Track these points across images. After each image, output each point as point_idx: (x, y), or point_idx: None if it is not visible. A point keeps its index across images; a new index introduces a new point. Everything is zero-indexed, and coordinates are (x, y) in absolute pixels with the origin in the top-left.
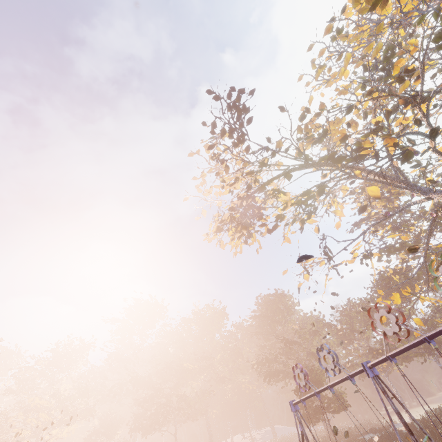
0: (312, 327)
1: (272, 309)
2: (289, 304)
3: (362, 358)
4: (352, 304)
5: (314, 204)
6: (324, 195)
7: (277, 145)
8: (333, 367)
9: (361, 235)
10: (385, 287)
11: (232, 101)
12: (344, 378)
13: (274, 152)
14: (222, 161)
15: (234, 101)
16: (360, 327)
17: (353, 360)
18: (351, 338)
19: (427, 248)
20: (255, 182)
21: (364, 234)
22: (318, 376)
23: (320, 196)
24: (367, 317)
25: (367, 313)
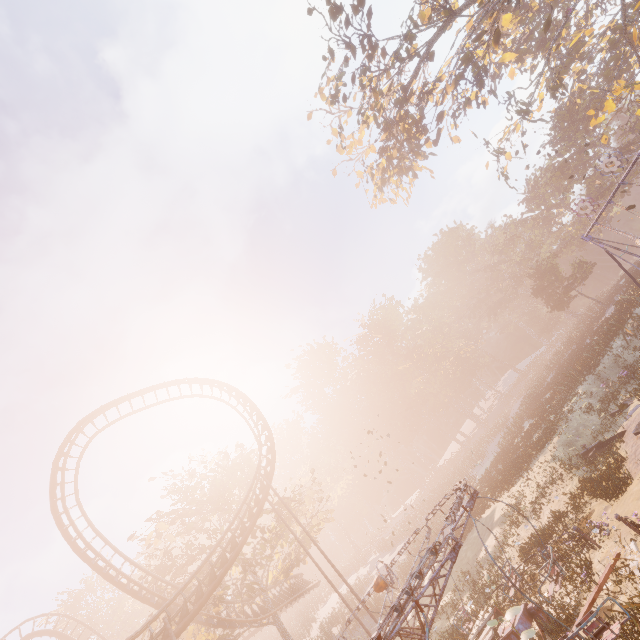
0: (506, 236)
1: (451, 253)
2: (465, 235)
3: (574, 227)
4: (533, 182)
5: (483, 64)
6: (482, 47)
7: (421, 19)
8: (619, 163)
9: (546, 62)
10: (568, 127)
11: (332, 5)
12: (635, 160)
13: (409, 35)
14: (344, 98)
15: (334, 4)
16: (555, 199)
17: (567, 236)
18: (551, 219)
19: (625, 21)
20: (406, 90)
21: (548, 59)
22: (548, 265)
23: (498, 43)
24: (561, 179)
25: (559, 174)
